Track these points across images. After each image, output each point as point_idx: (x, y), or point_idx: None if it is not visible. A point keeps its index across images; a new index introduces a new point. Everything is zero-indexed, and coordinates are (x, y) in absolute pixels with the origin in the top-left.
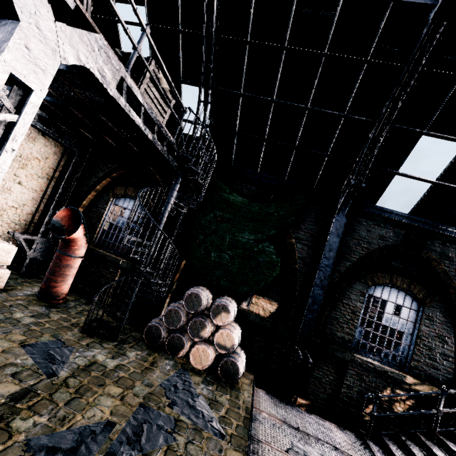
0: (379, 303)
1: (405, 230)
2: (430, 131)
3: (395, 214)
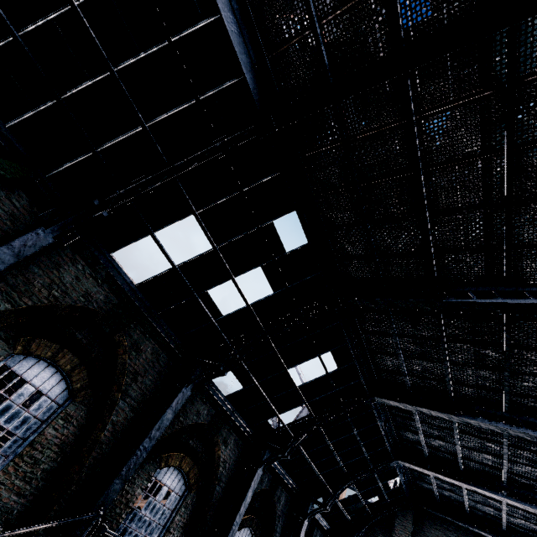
0: (11, 383)
1: (120, 300)
2: (200, 216)
3: (123, 278)
